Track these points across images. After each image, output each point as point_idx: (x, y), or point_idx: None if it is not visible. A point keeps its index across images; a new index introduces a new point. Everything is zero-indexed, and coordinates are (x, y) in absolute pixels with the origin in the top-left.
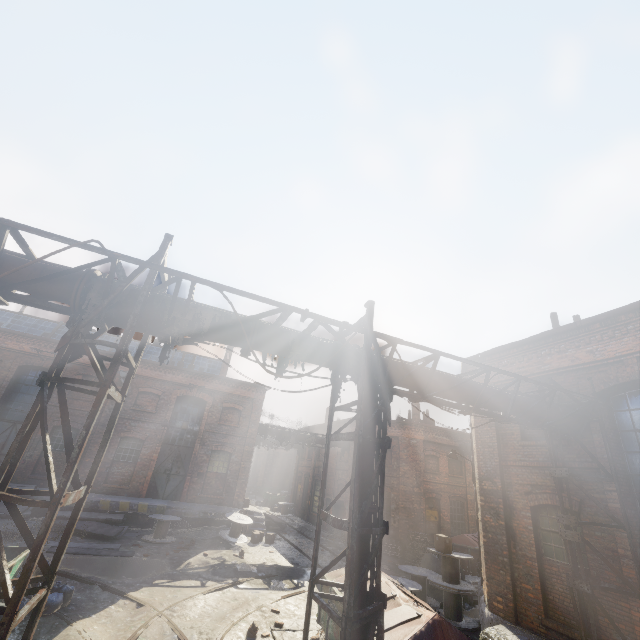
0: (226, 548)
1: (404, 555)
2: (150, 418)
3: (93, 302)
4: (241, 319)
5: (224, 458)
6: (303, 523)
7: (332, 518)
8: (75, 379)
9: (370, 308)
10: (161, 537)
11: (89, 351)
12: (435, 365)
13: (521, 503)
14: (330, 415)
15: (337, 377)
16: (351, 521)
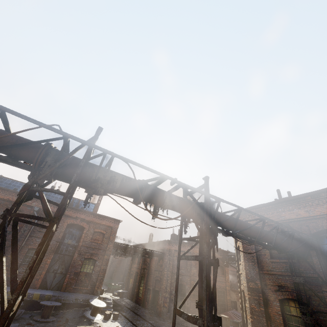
0: (88, 324)
1: (193, 325)
2: None
3: (48, 163)
4: (138, 181)
5: (91, 263)
6: (133, 304)
7: (187, 315)
8: (31, 215)
9: (207, 180)
10: (46, 317)
11: (43, 196)
12: (239, 215)
13: (273, 297)
14: (180, 243)
15: (185, 219)
16: (205, 320)
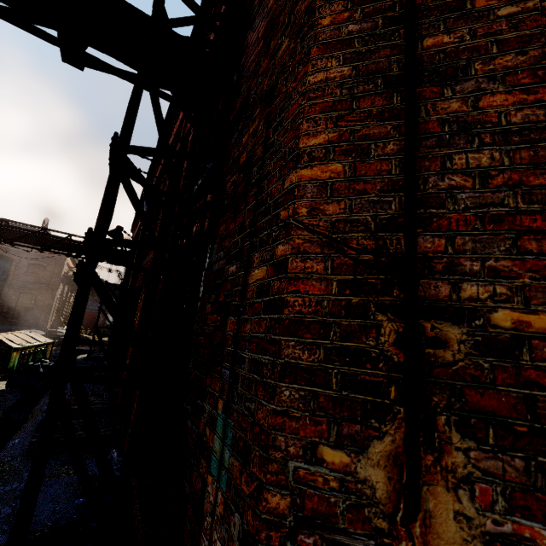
0: None
1: None
2: None
3: None
4: None
5: (31, 298)
6: None
7: None
8: None
9: None
10: None
11: None
12: (1, 225)
13: None
14: None
15: None
16: None
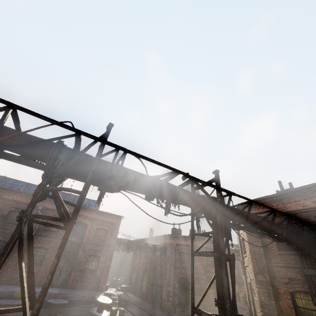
0: None
1: None
2: (53, 235)
3: (62, 161)
4: (151, 177)
5: (95, 259)
6: (136, 298)
7: (207, 314)
8: (48, 216)
9: (217, 174)
10: (54, 315)
11: (59, 195)
12: (250, 208)
13: (283, 289)
14: (192, 238)
15: (197, 214)
16: None
